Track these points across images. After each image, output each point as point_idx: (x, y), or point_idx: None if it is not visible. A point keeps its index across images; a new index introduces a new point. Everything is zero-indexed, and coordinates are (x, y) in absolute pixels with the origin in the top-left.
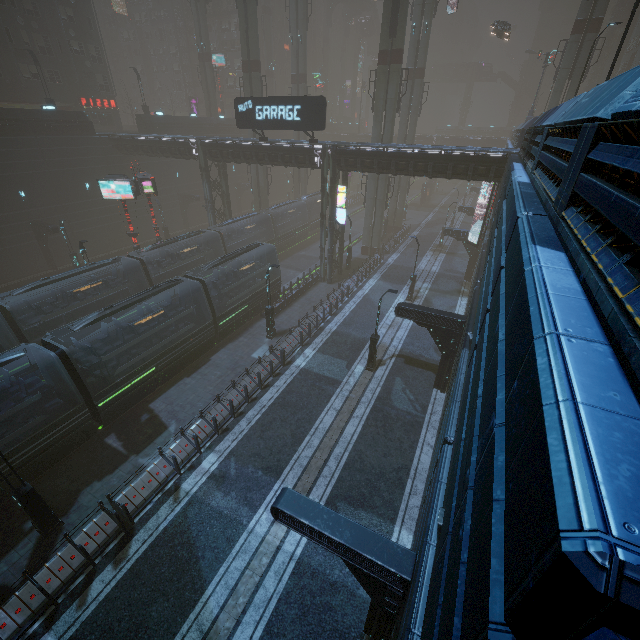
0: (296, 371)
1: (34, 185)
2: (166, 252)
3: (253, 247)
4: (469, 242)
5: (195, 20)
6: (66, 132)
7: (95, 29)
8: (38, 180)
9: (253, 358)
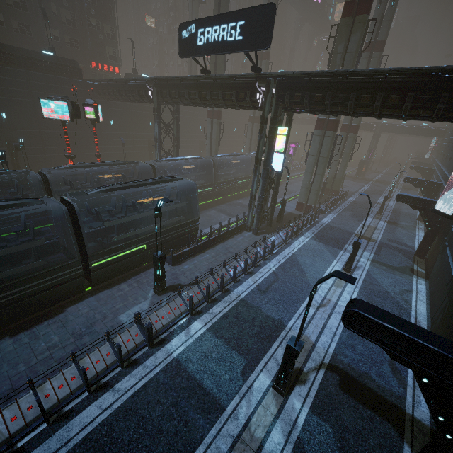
0: (162, 362)
1: (17, 110)
2: (90, 176)
3: (168, 180)
4: (438, 212)
5: (190, 14)
6: (56, 73)
7: (113, 14)
8: (21, 106)
9: (117, 321)
